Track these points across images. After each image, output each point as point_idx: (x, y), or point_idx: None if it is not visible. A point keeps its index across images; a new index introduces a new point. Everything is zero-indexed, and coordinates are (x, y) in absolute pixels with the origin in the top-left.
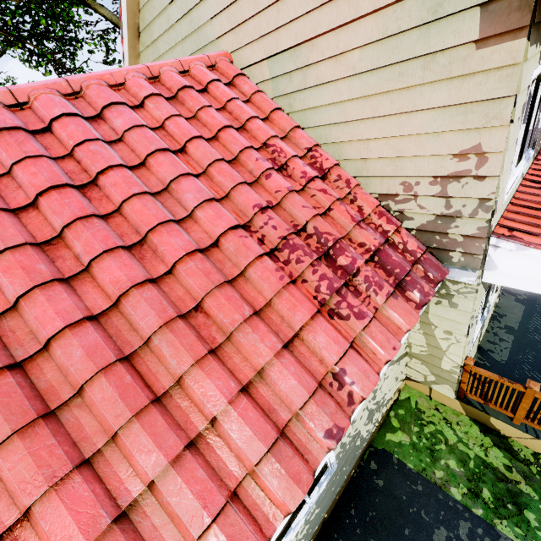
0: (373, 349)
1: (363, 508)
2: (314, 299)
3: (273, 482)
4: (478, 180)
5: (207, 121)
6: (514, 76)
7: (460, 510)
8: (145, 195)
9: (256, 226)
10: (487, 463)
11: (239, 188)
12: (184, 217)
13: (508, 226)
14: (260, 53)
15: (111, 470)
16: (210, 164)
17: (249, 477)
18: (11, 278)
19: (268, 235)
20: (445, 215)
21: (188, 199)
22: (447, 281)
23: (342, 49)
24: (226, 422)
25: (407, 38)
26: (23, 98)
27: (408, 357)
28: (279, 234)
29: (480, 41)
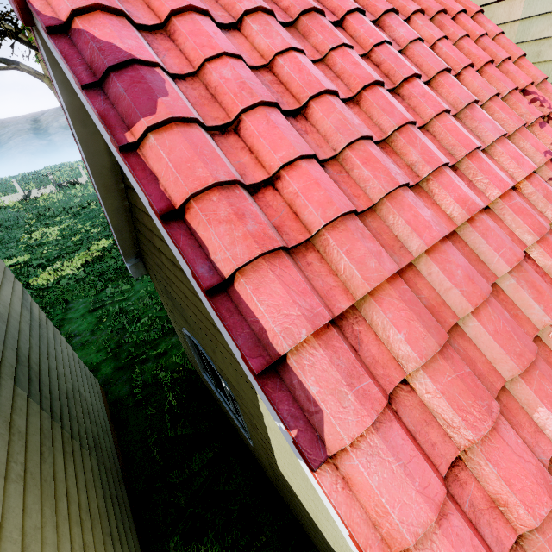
0: None
1: None
2: None
3: None
4: None
5: (471, 52)
6: None
7: None
8: (449, 115)
9: (544, 176)
10: None
11: (524, 130)
12: (481, 150)
13: None
14: None
15: (514, 419)
16: (491, 97)
17: None
18: (373, 171)
19: None
20: None
21: (488, 128)
22: None
23: None
24: None
25: None
26: None
27: None
28: None
29: None
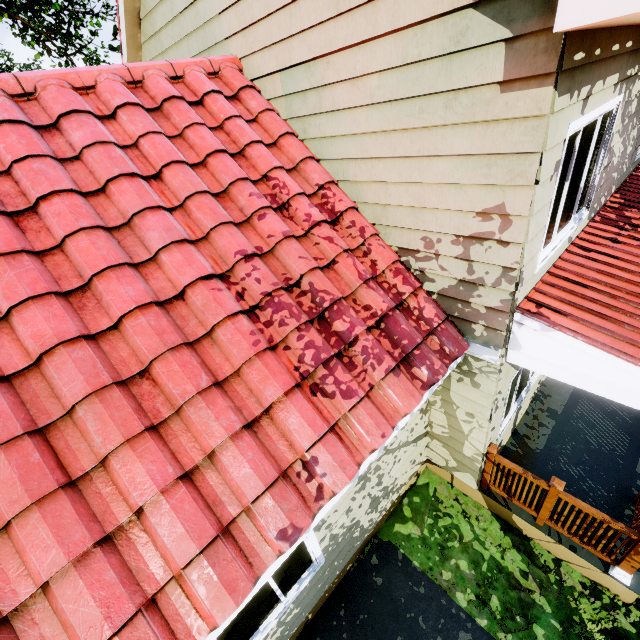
0: (358, 435)
1: (354, 609)
2: (295, 371)
3: (202, 589)
4: (501, 245)
5: (195, 142)
6: (540, 130)
7: (462, 619)
8: (97, 230)
9: (237, 276)
10: (501, 567)
11: (221, 229)
12: (146, 260)
13: (537, 300)
14: (272, 64)
15: None
16: (190, 196)
17: (175, 581)
18: None
19: (249, 289)
20: (467, 280)
21: (153, 238)
22: (469, 356)
23: (360, 71)
24: (155, 515)
25: (428, 68)
26: None
27: (429, 437)
28: (262, 289)
29: (505, 84)
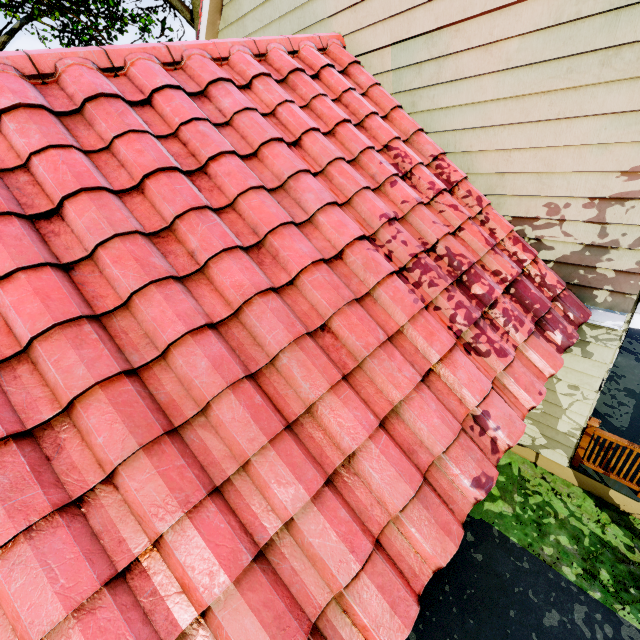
0: (515, 393)
1: (459, 584)
2: (448, 330)
3: (421, 531)
4: None
5: (323, 112)
6: None
7: (574, 592)
8: (262, 190)
9: (382, 239)
10: (605, 541)
11: (363, 194)
12: (304, 221)
13: None
14: (384, 38)
15: (243, 502)
16: (330, 162)
17: (392, 524)
18: (123, 270)
19: (396, 251)
20: (596, 245)
21: (310, 199)
22: (584, 325)
23: (497, 36)
24: (367, 458)
25: (586, 26)
26: (118, 62)
27: None
28: (410, 251)
29: None
